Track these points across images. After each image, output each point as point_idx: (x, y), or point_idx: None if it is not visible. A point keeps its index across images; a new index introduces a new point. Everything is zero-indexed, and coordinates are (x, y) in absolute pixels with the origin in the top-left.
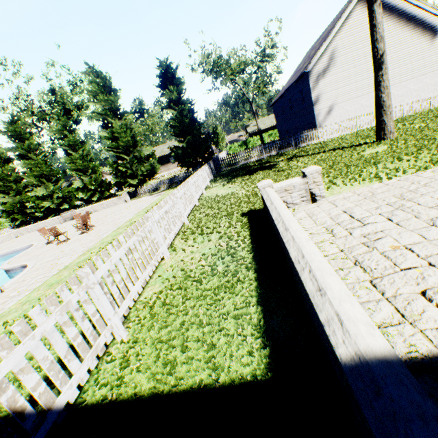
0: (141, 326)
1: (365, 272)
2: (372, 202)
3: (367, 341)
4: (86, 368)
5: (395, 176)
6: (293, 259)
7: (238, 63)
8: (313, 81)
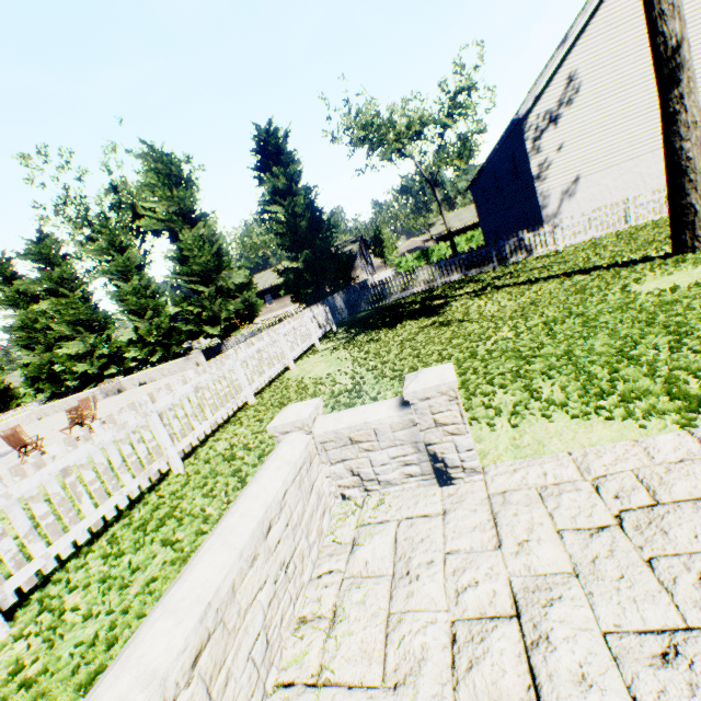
0: None
1: None
2: (649, 572)
3: None
4: None
5: None
6: None
7: (407, 121)
8: (531, 137)
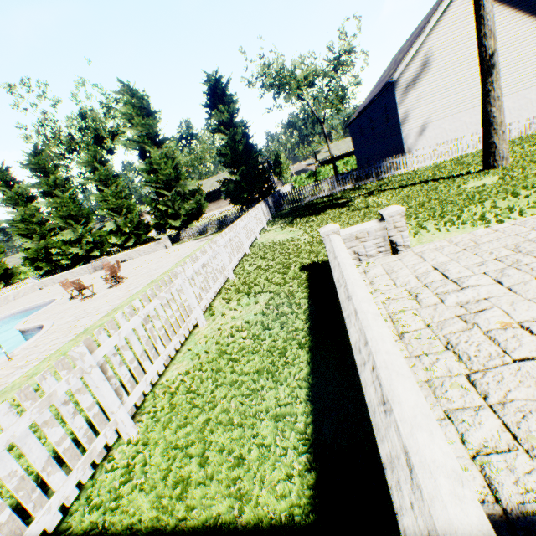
0: (156, 421)
1: (461, 360)
2: (475, 255)
3: (449, 512)
4: (74, 482)
5: (508, 218)
6: (353, 345)
7: (305, 74)
8: (400, 94)
